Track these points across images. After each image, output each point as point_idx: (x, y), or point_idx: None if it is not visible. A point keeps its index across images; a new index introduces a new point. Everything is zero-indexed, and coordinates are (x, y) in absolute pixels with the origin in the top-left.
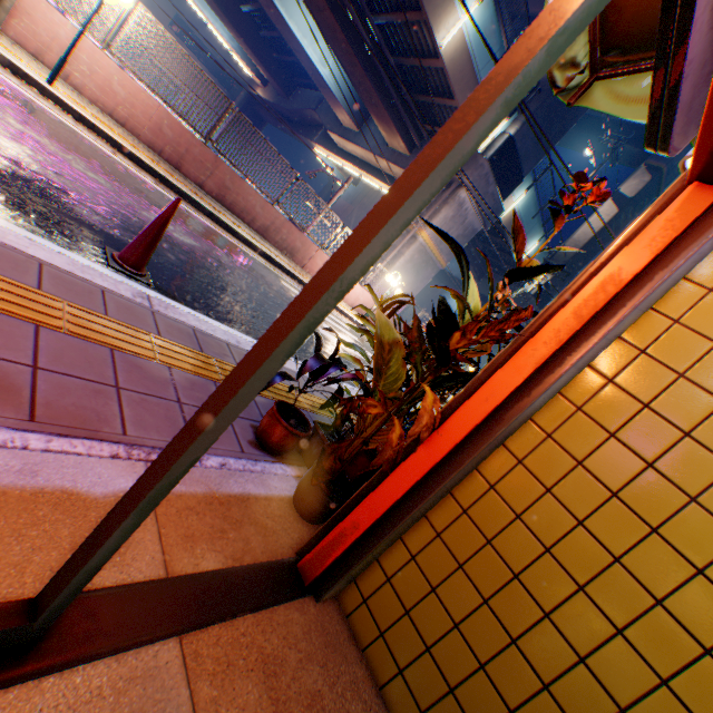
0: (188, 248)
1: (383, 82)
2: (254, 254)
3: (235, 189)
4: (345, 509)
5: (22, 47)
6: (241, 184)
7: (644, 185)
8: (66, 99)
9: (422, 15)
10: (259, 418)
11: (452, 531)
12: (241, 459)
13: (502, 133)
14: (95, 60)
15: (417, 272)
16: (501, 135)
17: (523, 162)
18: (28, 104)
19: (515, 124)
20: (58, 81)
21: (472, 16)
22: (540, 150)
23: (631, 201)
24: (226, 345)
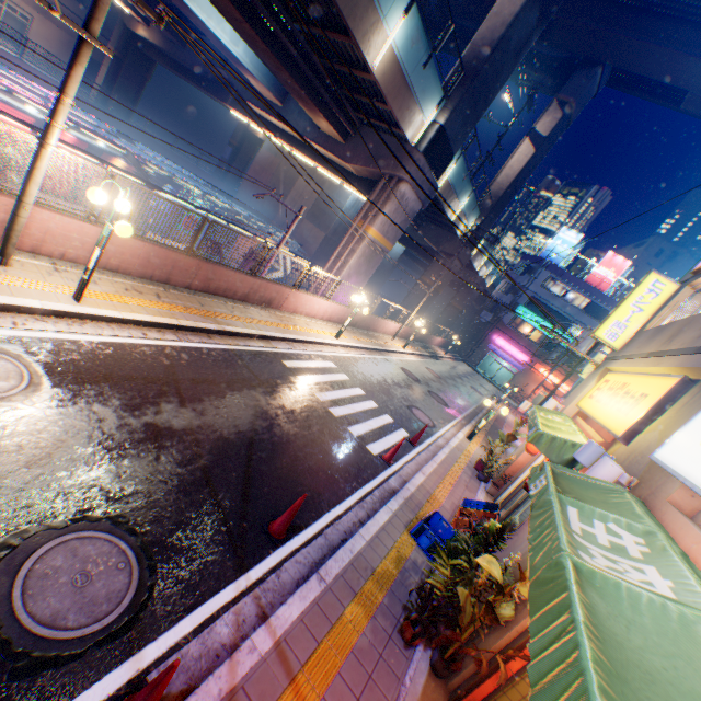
0: (254, 432)
1: (312, 83)
2: (255, 344)
3: (217, 278)
4: (467, 687)
5: (19, 249)
6: (221, 272)
7: (557, 123)
8: (95, 309)
9: (353, 41)
10: (395, 620)
11: (509, 691)
12: (410, 665)
13: (433, 122)
14: (84, 233)
15: (369, 262)
16: (433, 125)
17: (453, 143)
18: (98, 359)
19: (444, 112)
20: (61, 268)
21: (400, 29)
22: (468, 129)
23: (546, 140)
24: (353, 566)
